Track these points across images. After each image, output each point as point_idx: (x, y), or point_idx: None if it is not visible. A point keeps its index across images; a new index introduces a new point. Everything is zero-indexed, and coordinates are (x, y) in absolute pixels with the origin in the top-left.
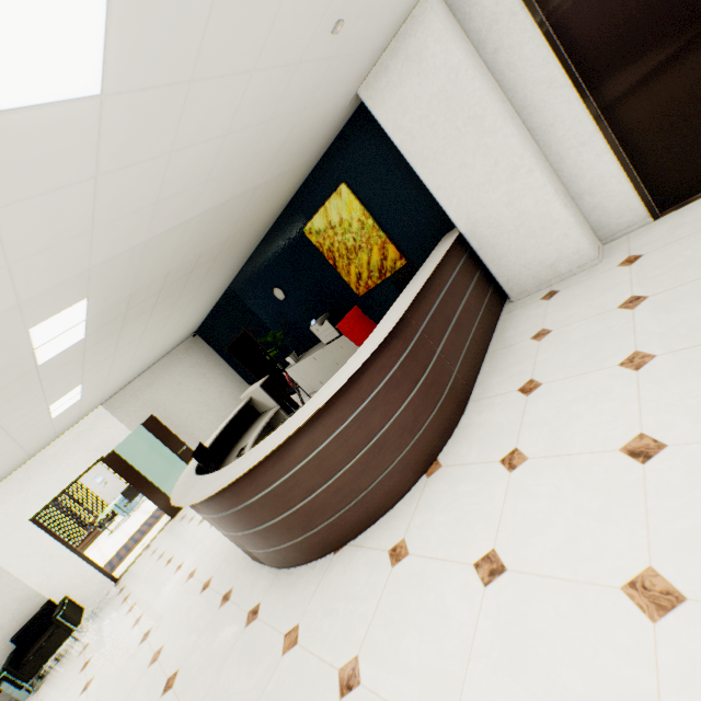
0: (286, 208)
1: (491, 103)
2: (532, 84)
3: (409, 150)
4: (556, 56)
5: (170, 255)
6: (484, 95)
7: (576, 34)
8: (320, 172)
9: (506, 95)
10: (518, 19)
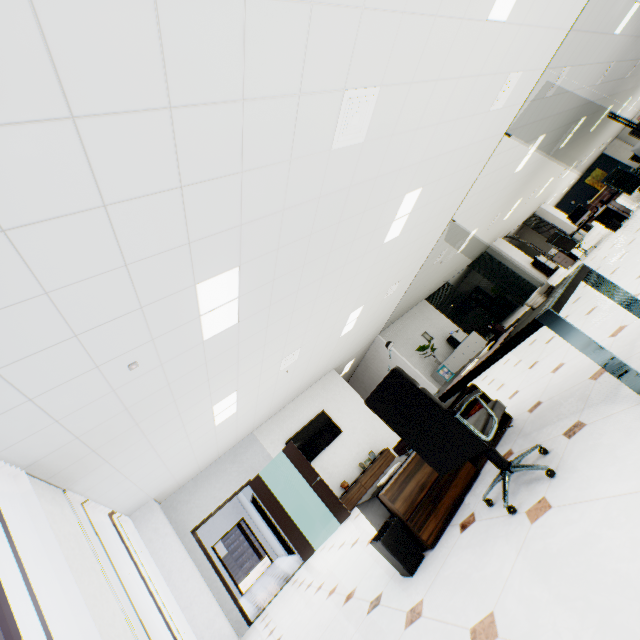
0: (579, 179)
1: (627, 147)
2: (634, 143)
3: (613, 157)
4: (637, 139)
5: (576, 178)
6: (626, 146)
7: (639, 136)
8: (590, 168)
9: (630, 145)
10: (629, 137)
